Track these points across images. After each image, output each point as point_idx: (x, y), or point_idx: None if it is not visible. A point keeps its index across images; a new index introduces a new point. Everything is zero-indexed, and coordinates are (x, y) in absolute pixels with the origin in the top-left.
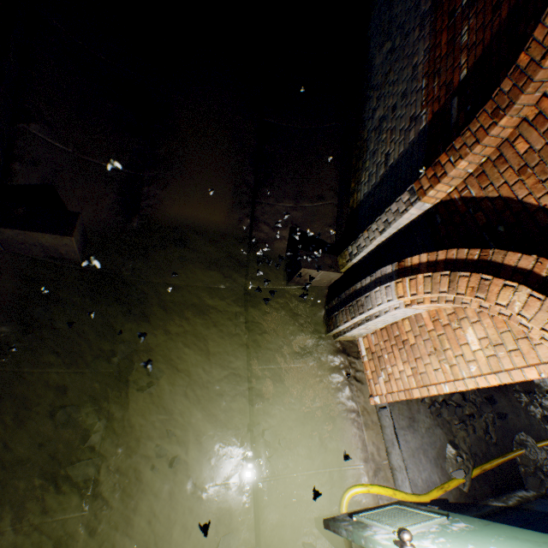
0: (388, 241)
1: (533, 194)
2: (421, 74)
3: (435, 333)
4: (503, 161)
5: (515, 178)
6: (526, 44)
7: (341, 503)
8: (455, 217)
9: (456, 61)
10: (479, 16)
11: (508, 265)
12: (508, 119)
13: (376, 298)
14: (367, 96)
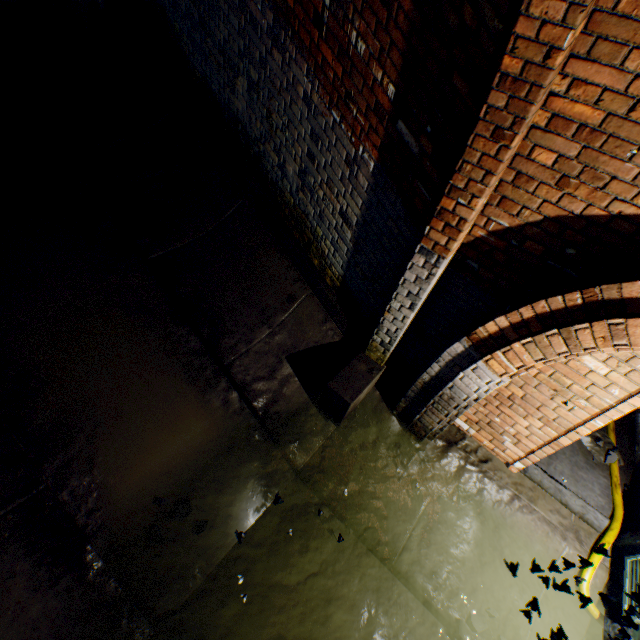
0: (419, 308)
1: (594, 205)
2: (323, 105)
3: (544, 375)
4: (528, 179)
5: (556, 194)
6: (507, 45)
7: (587, 607)
8: (496, 256)
9: (368, 77)
10: (365, 15)
11: (631, 297)
12: (519, 136)
13: (467, 385)
14: (257, 152)
